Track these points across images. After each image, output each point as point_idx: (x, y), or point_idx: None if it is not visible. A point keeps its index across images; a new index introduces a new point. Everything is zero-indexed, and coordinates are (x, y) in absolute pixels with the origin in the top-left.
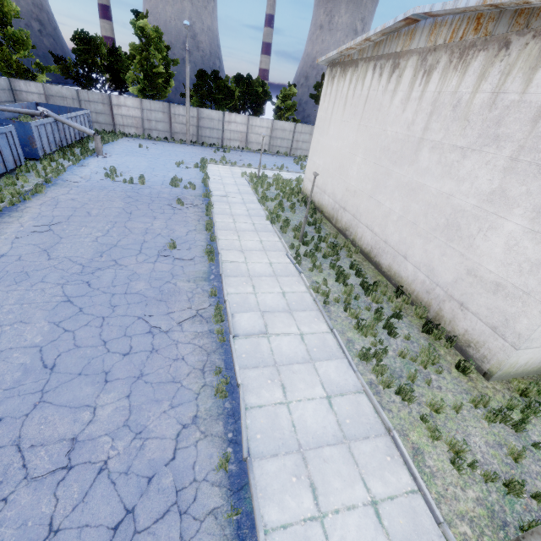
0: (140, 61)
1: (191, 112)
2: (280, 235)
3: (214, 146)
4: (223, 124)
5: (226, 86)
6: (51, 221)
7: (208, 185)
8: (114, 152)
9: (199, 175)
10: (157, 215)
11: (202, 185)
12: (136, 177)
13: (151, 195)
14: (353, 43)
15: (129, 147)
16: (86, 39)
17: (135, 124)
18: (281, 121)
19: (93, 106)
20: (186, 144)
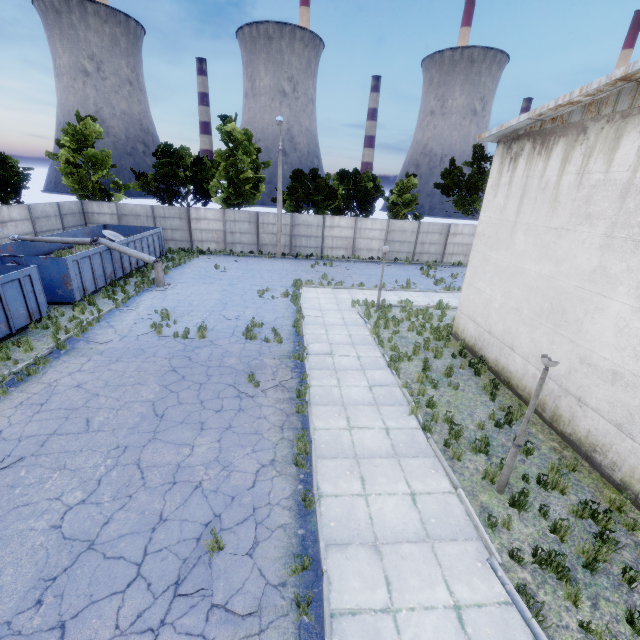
0: (226, 168)
1: (283, 220)
2: (451, 473)
3: (311, 258)
4: (323, 230)
5: (328, 185)
6: (5, 457)
7: (302, 331)
8: (181, 280)
9: (289, 310)
10: (207, 419)
11: (293, 331)
12: (197, 322)
13: (210, 363)
14: (580, 92)
15: (203, 269)
16: (170, 152)
17: (216, 238)
18: (400, 220)
19: (169, 222)
20: (276, 257)
